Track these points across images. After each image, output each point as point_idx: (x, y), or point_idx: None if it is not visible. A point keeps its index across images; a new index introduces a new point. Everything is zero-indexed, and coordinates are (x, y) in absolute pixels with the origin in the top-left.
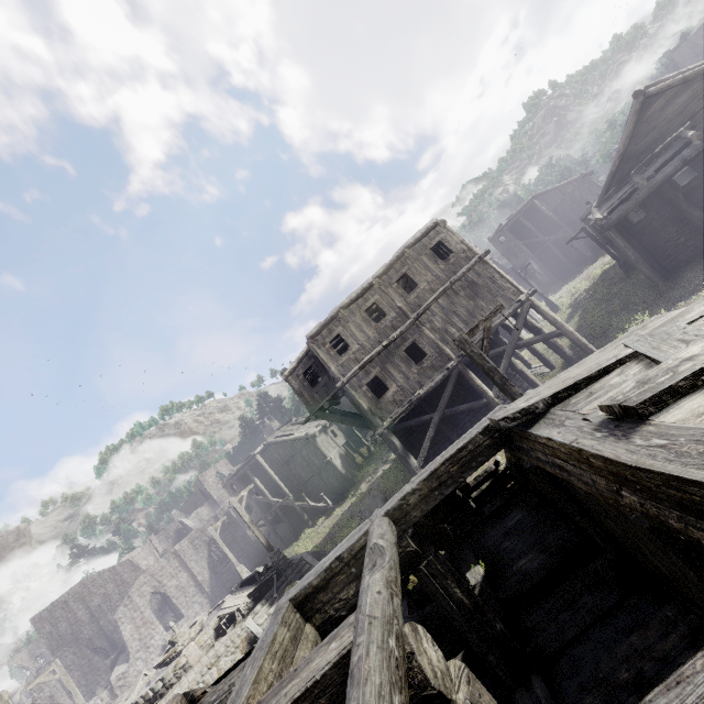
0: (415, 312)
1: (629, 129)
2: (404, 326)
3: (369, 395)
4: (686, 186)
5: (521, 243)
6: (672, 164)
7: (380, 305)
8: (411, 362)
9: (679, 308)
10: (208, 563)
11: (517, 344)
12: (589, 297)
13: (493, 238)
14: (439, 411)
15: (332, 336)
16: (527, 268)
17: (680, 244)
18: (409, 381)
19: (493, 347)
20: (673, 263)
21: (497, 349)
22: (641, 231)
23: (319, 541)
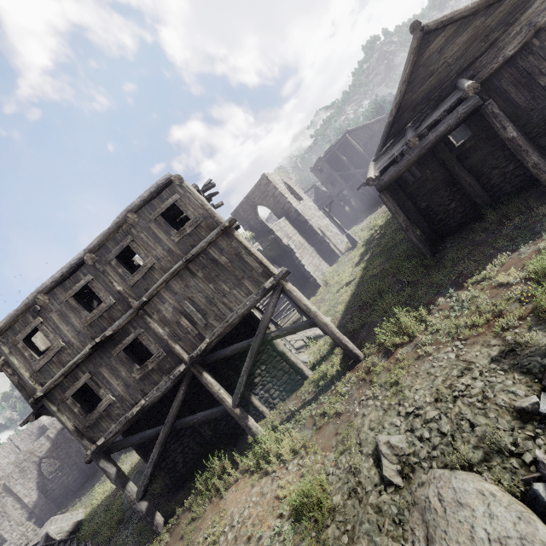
0: (139, 299)
1: (406, 72)
2: (123, 317)
3: (74, 410)
4: (461, 147)
5: (337, 174)
6: (446, 121)
7: (93, 288)
8: (133, 364)
9: (439, 305)
10: (37, 483)
11: (265, 338)
12: (379, 238)
13: (314, 168)
14: (165, 427)
15: (26, 331)
16: (343, 196)
17: (451, 209)
18: (130, 389)
19: (253, 325)
20: (444, 228)
21: (242, 343)
22: (416, 192)
23: (114, 488)
